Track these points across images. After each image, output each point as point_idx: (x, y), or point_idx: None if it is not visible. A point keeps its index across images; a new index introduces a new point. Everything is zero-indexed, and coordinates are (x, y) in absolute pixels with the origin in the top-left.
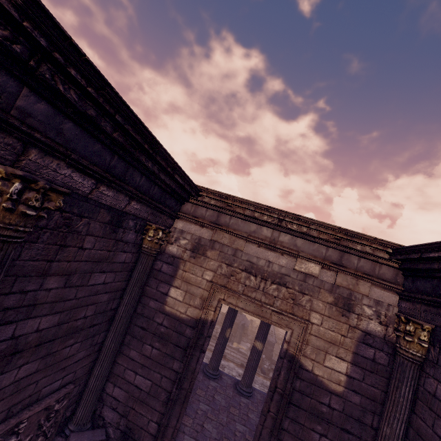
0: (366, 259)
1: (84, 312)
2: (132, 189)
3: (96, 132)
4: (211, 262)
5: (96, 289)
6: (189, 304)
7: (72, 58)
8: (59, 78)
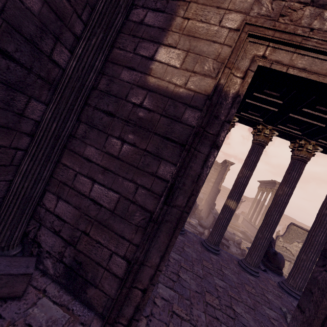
0: None
1: None
2: None
3: None
4: None
5: None
6: (192, 70)
7: None
8: None
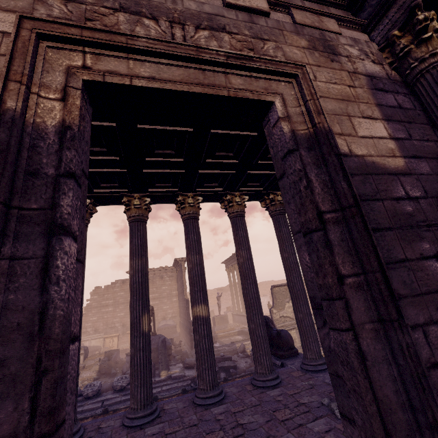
0: (310, 0)
1: None
2: None
3: None
4: None
5: None
6: None
7: None
8: None
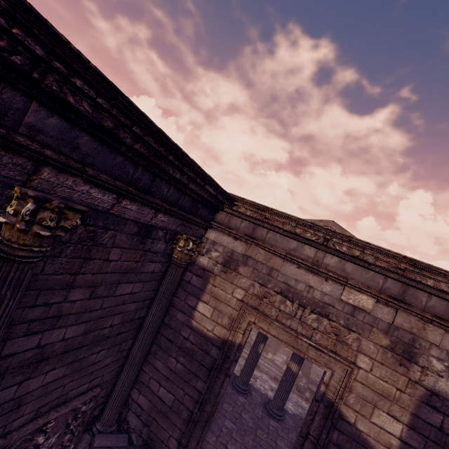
0: (440, 298)
1: (111, 321)
2: (159, 201)
3: (116, 144)
4: (243, 279)
5: (123, 299)
6: (216, 322)
7: (76, 67)
8: (69, 89)
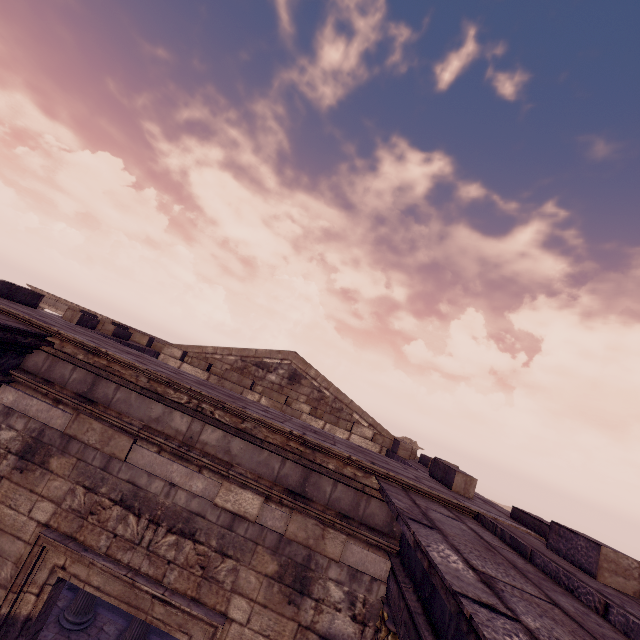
0: (347, 485)
1: None
2: None
3: None
4: (56, 481)
5: None
6: None
7: None
8: None
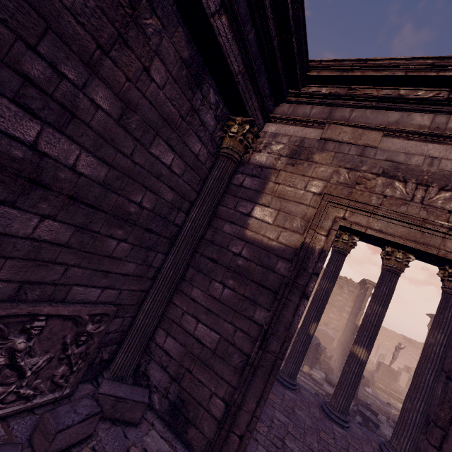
0: None
1: (140, 196)
2: None
3: None
4: (321, 168)
5: (159, 168)
6: (282, 226)
7: None
8: None
